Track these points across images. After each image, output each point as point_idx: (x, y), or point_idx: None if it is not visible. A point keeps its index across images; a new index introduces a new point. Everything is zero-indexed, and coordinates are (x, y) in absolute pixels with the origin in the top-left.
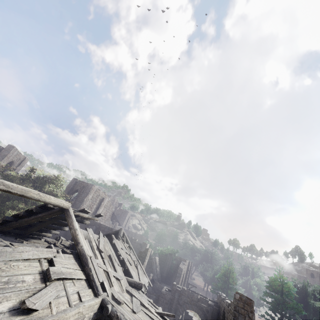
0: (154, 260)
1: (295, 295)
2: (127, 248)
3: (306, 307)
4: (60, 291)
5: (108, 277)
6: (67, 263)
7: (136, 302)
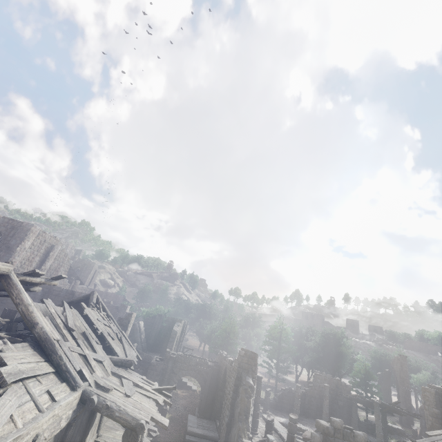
0: (137, 326)
1: (292, 339)
2: (105, 317)
3: (298, 348)
4: (22, 397)
5: (87, 362)
6: (24, 356)
7: (128, 383)
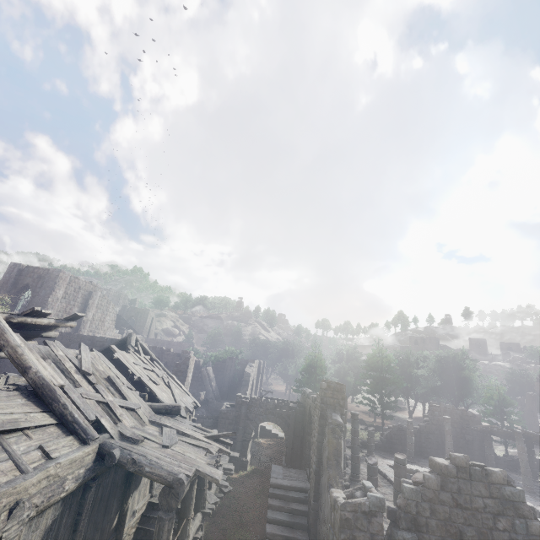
0: (205, 373)
1: (397, 368)
2: (148, 361)
3: (408, 379)
4: None
5: (110, 411)
6: (4, 406)
7: (170, 432)
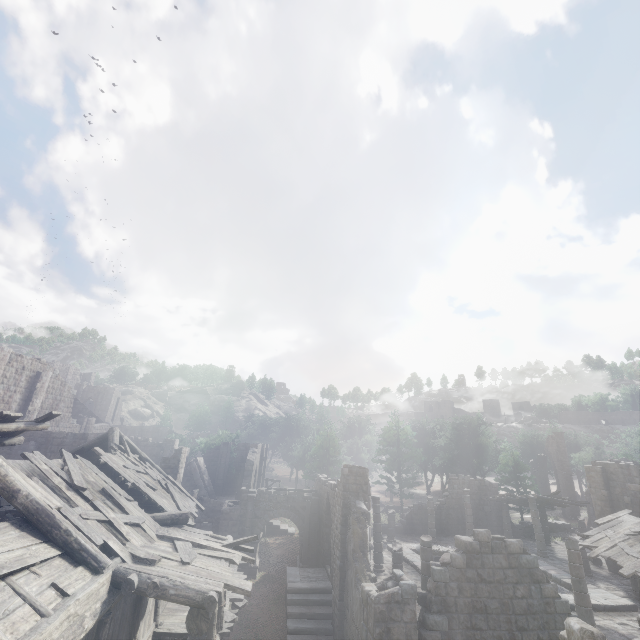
0: (195, 465)
1: (414, 440)
2: (138, 462)
3: (425, 450)
4: (7, 602)
5: (114, 530)
6: (2, 542)
7: (185, 546)
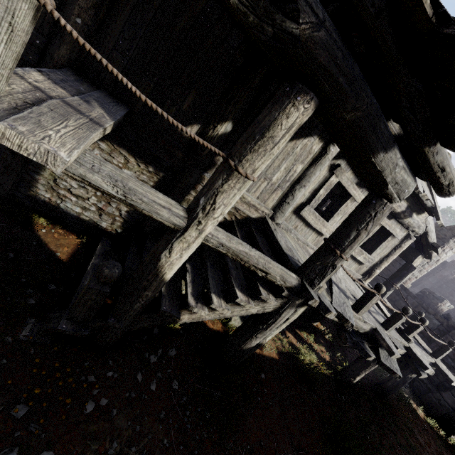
0: None
1: None
2: None
3: None
4: None
5: None
6: None
7: None
